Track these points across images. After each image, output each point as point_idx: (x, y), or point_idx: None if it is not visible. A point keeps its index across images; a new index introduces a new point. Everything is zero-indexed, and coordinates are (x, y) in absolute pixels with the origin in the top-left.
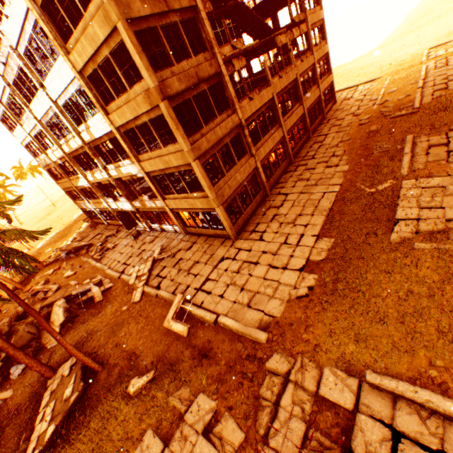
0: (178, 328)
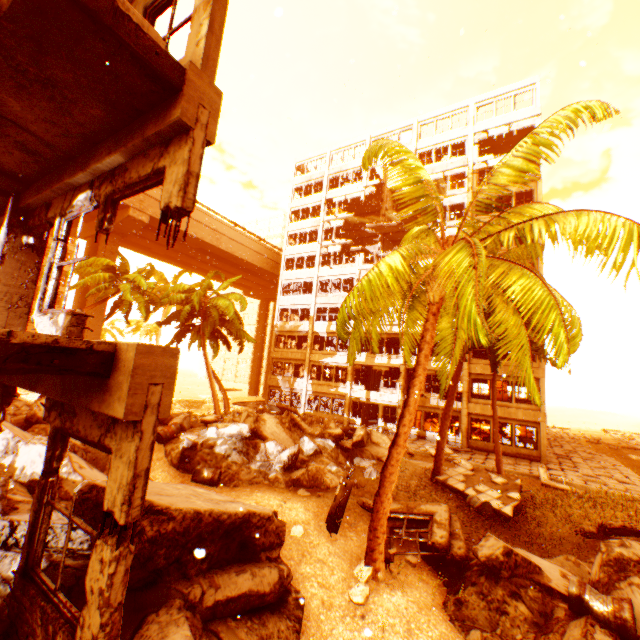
0: (564, 486)
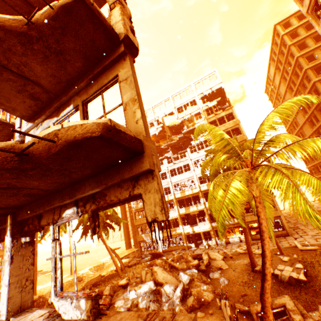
0: (311, 247)
